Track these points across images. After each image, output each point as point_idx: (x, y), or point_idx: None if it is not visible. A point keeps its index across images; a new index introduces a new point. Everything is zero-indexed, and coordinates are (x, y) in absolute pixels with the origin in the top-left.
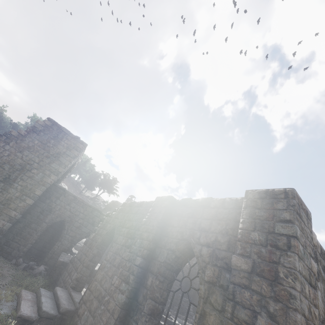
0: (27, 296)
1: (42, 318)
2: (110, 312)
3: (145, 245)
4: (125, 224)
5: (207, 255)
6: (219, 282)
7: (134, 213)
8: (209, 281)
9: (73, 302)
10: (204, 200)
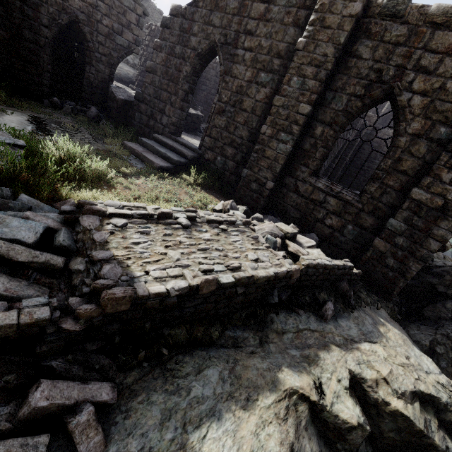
0: (137, 148)
1: (177, 166)
2: (272, 159)
3: (312, 87)
4: (239, 41)
5: (420, 107)
6: (428, 135)
7: (256, 17)
8: (415, 134)
9: (191, 149)
10: (443, 11)
